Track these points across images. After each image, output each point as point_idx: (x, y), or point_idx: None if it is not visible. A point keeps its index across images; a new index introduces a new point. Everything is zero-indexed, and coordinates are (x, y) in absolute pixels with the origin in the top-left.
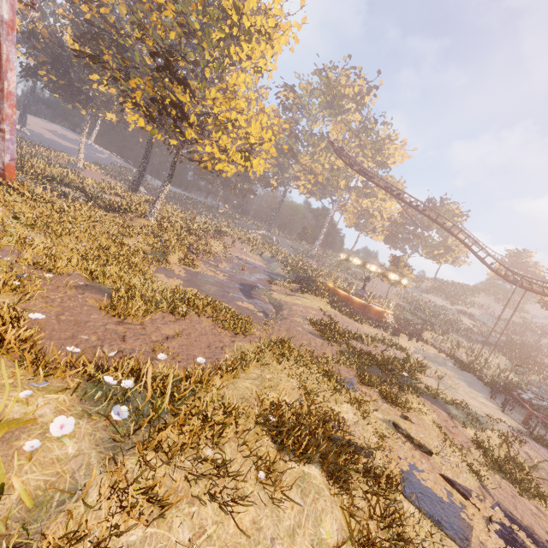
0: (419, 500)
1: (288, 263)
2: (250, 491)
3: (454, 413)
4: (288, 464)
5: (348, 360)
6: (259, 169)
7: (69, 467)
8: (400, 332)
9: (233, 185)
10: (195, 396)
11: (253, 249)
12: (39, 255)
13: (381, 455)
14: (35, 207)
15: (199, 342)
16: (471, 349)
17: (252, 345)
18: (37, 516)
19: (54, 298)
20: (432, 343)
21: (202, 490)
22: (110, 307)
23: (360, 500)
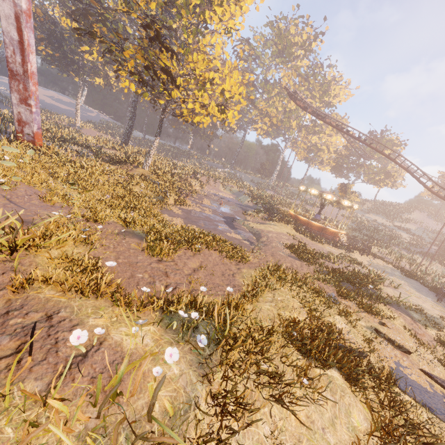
0: (411, 391)
1: (253, 195)
2: (298, 393)
3: (415, 316)
4: (315, 369)
5: (324, 278)
6: (233, 119)
7: (180, 384)
8: (352, 249)
9: (202, 132)
10: (242, 321)
11: (224, 185)
12: (80, 208)
13: (373, 356)
14: (63, 167)
15: (215, 272)
16: (412, 260)
17: (254, 271)
18: (175, 423)
19: (108, 245)
20: (380, 256)
21: (266, 394)
22: (148, 249)
23: (369, 394)
